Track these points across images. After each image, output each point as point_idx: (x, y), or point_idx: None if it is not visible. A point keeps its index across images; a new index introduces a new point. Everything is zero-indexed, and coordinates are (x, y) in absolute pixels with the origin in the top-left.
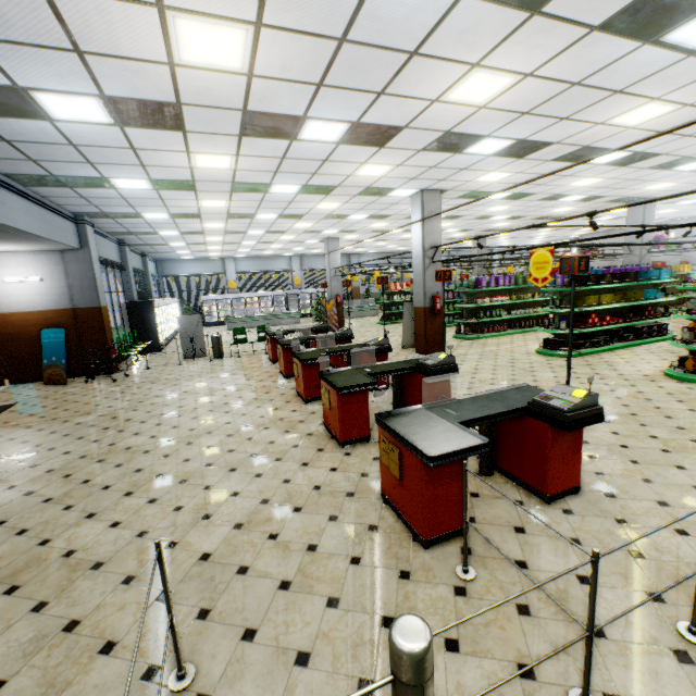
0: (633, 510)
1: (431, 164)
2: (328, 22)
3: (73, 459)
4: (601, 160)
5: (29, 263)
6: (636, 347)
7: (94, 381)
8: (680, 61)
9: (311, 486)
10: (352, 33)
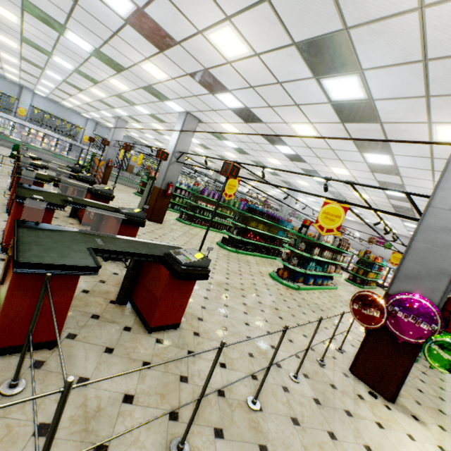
0: (204, 346)
1: (194, 92)
2: None
3: None
4: (283, 150)
5: None
6: (265, 258)
7: None
8: (325, 103)
9: None
10: None
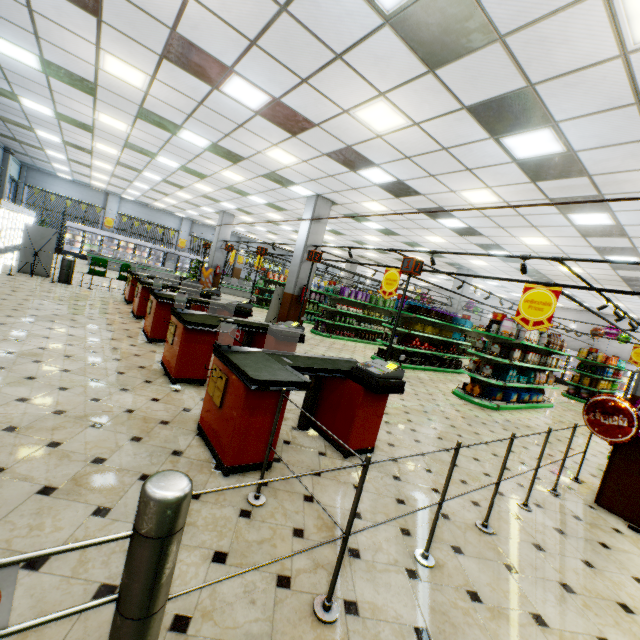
0: (407, 472)
1: (330, 172)
2: None
3: None
4: (449, 224)
5: None
6: (439, 372)
7: None
8: (507, 163)
9: (123, 409)
10: (294, 6)
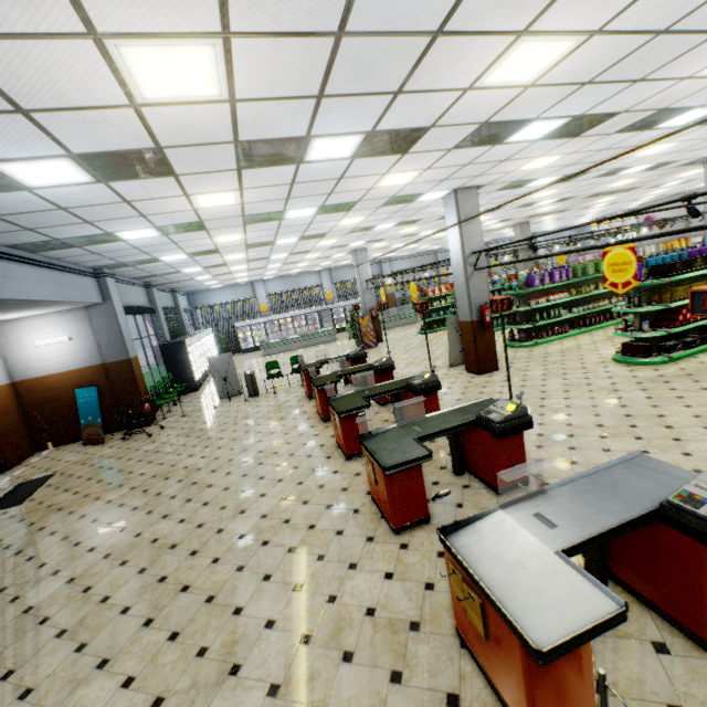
0: None
1: (464, 162)
2: (317, 12)
3: (96, 560)
4: (680, 121)
5: (57, 324)
6: None
7: (130, 437)
8: None
9: (363, 609)
10: (352, 21)
